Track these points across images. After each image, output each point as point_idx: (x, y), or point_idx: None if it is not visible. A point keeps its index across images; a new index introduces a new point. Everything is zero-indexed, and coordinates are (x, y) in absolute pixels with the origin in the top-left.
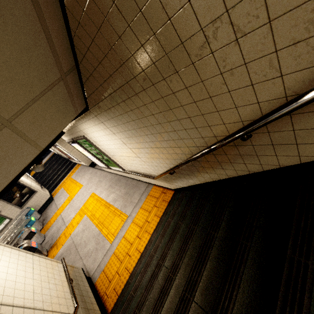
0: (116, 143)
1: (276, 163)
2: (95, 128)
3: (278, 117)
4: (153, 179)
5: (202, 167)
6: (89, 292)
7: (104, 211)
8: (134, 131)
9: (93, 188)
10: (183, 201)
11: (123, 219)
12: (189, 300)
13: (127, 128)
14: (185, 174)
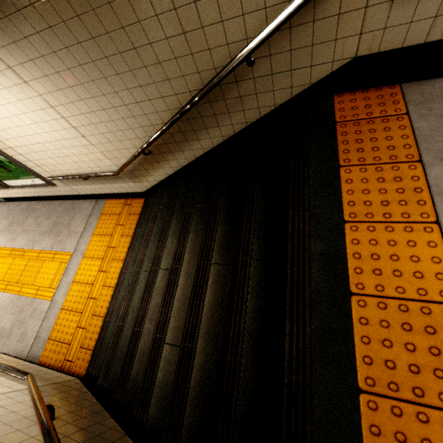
0: (29, 111)
1: (272, 103)
2: None
3: (285, 20)
4: (110, 183)
5: (193, 131)
6: (36, 368)
7: (13, 264)
8: (80, 70)
9: None
10: (164, 199)
11: (64, 259)
12: (207, 265)
13: (62, 65)
14: (167, 152)
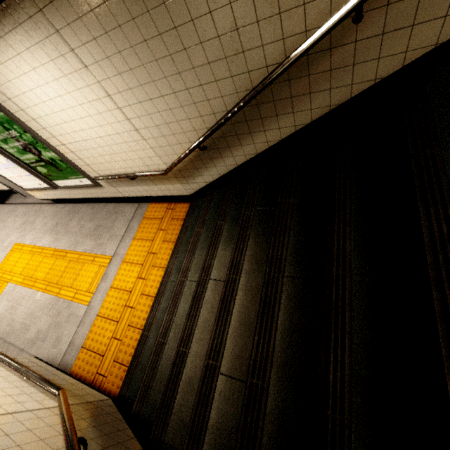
0: (86, 101)
1: (373, 76)
2: (31, 57)
3: None
4: (156, 184)
5: (260, 119)
6: (67, 380)
7: (55, 265)
8: (144, 47)
9: (16, 236)
10: (213, 202)
11: (103, 263)
12: (278, 278)
13: (126, 42)
14: (224, 147)
